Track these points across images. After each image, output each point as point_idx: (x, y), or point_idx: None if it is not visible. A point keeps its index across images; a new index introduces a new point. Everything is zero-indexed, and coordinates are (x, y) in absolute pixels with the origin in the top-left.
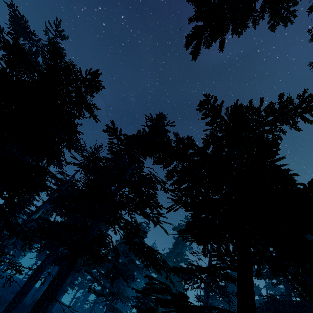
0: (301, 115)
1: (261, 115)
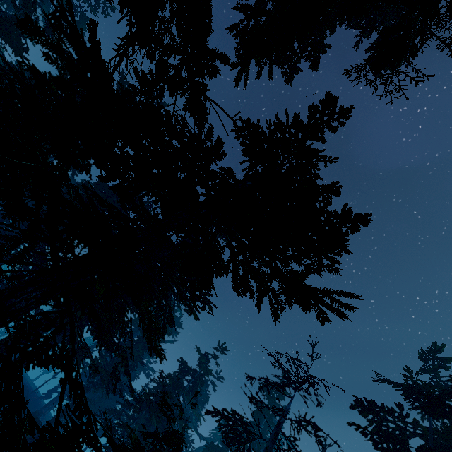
0: (327, 124)
1: (292, 133)
